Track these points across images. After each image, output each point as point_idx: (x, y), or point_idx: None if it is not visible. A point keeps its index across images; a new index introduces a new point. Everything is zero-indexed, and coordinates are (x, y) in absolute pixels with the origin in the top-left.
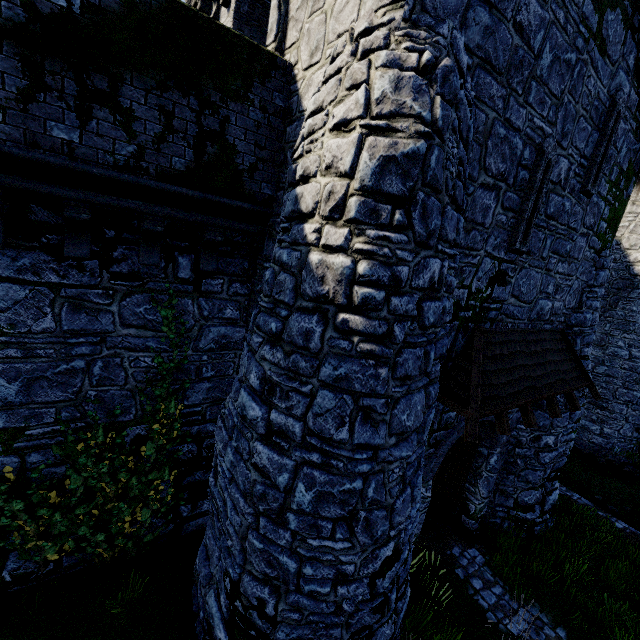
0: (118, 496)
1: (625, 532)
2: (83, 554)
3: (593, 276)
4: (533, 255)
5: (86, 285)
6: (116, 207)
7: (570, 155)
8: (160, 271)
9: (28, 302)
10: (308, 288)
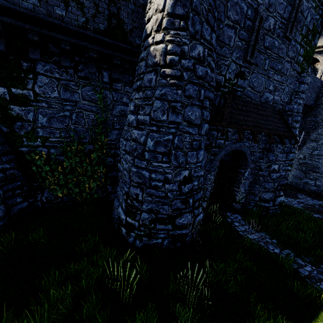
0: (83, 175)
1: (318, 218)
2: (71, 197)
3: (297, 86)
4: (259, 67)
5: (69, 80)
6: (79, 44)
7: (275, 16)
8: (96, 77)
9: (49, 84)
10: (150, 61)
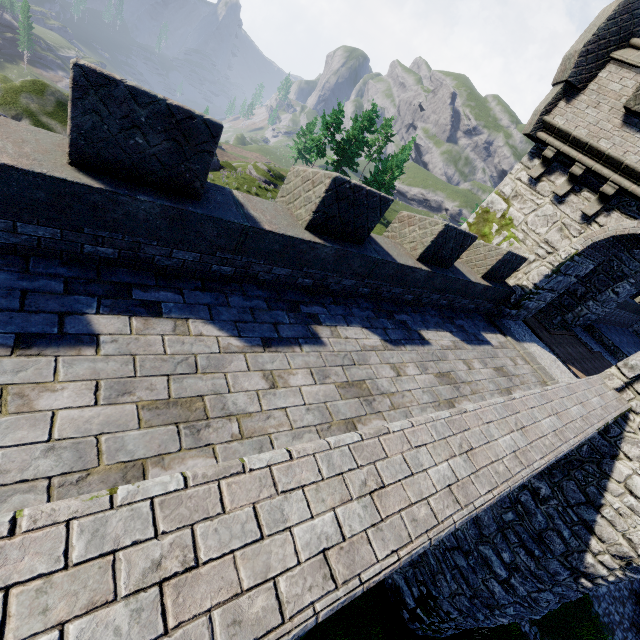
0: None
1: None
2: None
3: None
4: None
5: None
6: None
7: None
8: None
9: None
10: (574, 563)
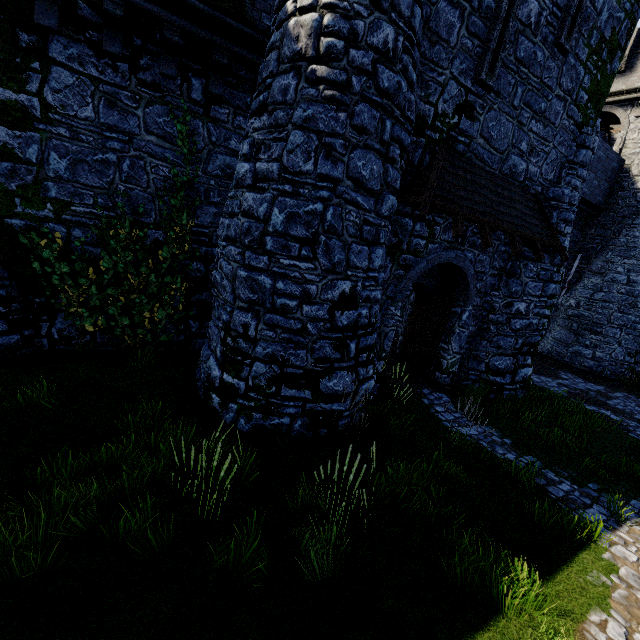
0: (140, 292)
1: (593, 412)
2: (112, 336)
3: (573, 152)
4: (503, 99)
5: (118, 85)
6: (143, 9)
7: None
8: (177, 88)
9: (75, 89)
10: (287, 50)
